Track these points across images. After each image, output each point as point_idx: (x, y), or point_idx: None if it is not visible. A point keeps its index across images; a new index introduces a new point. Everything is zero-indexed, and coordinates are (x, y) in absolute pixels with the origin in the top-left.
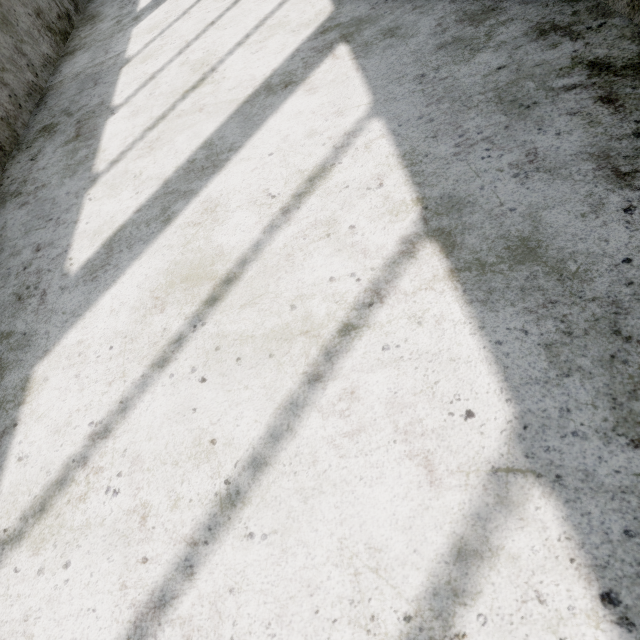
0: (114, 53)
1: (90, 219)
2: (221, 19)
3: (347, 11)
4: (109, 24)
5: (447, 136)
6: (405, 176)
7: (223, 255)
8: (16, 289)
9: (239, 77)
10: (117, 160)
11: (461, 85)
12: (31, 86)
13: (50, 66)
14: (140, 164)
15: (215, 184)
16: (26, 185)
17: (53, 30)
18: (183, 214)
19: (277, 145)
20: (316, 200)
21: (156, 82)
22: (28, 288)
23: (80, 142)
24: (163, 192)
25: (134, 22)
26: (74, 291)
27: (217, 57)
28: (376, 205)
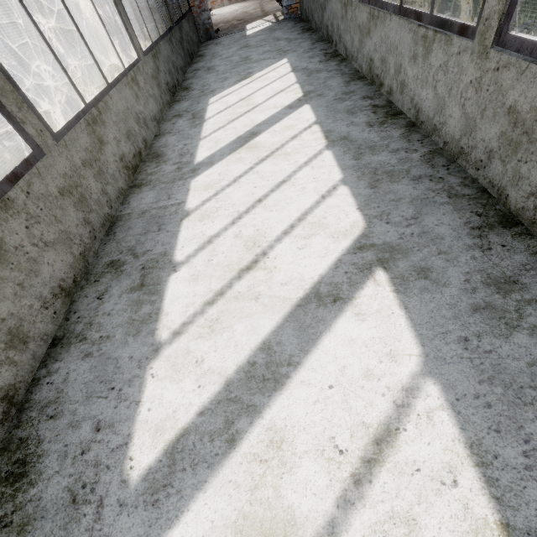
0: (176, 200)
1: (152, 405)
2: (267, 199)
3: (378, 232)
4: (171, 168)
5: (511, 435)
6: (479, 479)
7: (296, 525)
8: (71, 482)
9: (289, 272)
10: (179, 332)
11: (508, 367)
12: (106, 217)
13: (121, 196)
14: (201, 347)
15: (278, 407)
16: (91, 329)
17: (128, 167)
18: (248, 438)
19: (336, 376)
20: (388, 477)
21: (213, 248)
22: (84, 486)
23: (144, 294)
24: (225, 396)
25: (192, 174)
26: (133, 514)
27: (267, 240)
28: (456, 514)
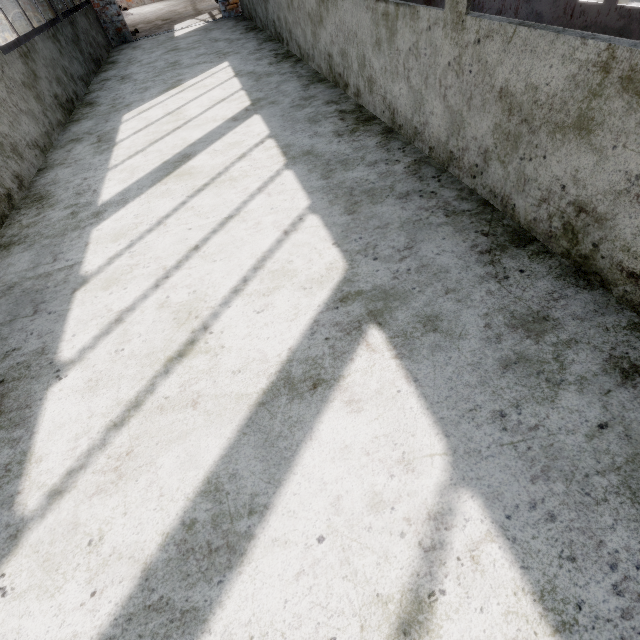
0: (66, 262)
1: None
2: (207, 244)
3: (365, 273)
4: (61, 214)
5: (591, 562)
6: None
7: None
8: None
9: (244, 351)
10: (60, 490)
11: (564, 448)
12: None
13: None
14: (100, 511)
15: (236, 601)
16: None
17: None
18: None
19: (327, 517)
20: None
21: (125, 330)
22: None
23: None
24: (142, 602)
25: (94, 219)
26: None
27: (209, 306)
28: None
